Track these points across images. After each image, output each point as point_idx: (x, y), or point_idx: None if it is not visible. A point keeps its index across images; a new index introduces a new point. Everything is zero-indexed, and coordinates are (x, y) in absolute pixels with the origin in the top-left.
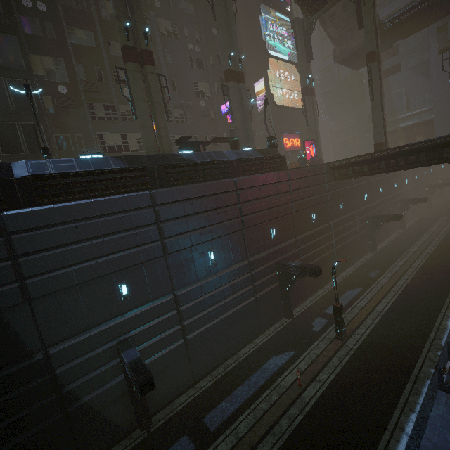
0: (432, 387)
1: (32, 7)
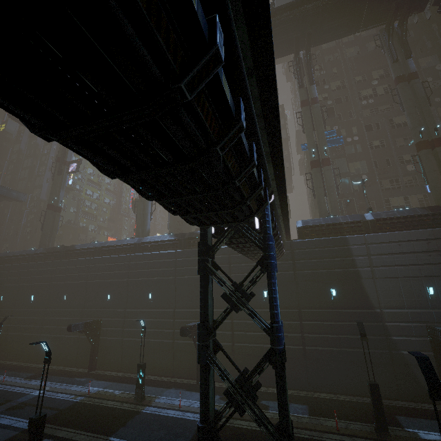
0: None
1: (351, 140)
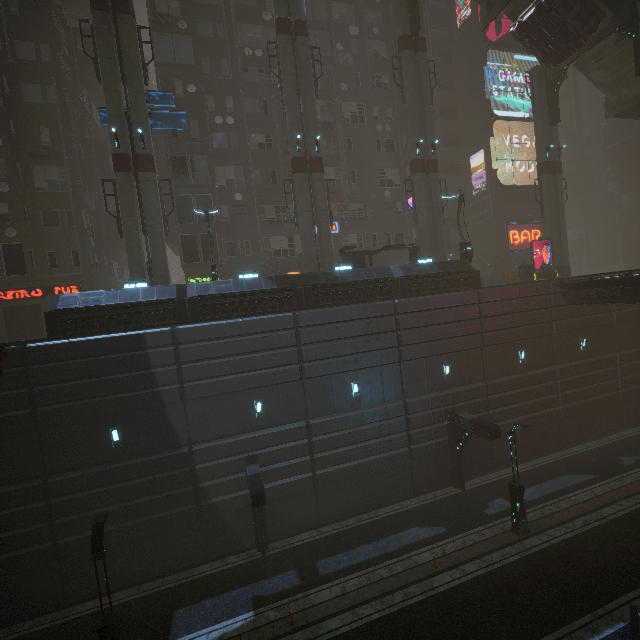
0: (622, 632)
1: (222, 123)
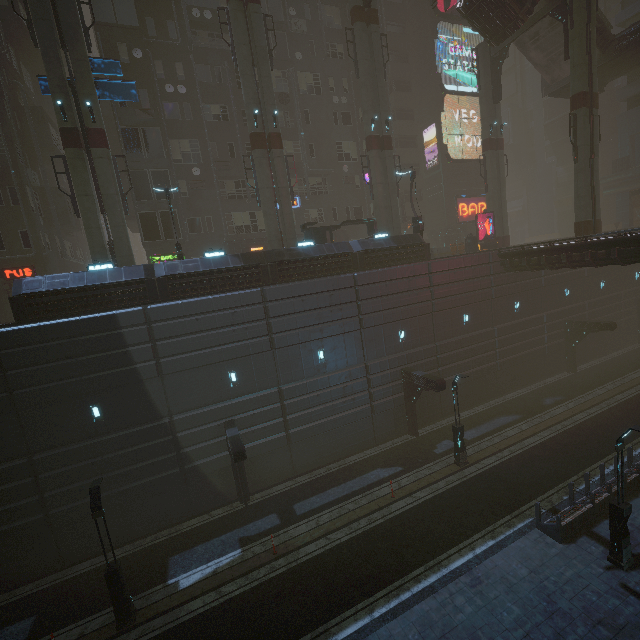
0: (530, 525)
1: (174, 92)
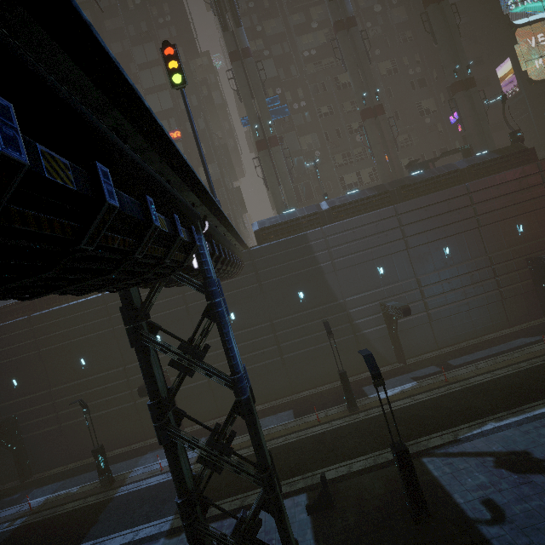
0: None
1: (298, 107)
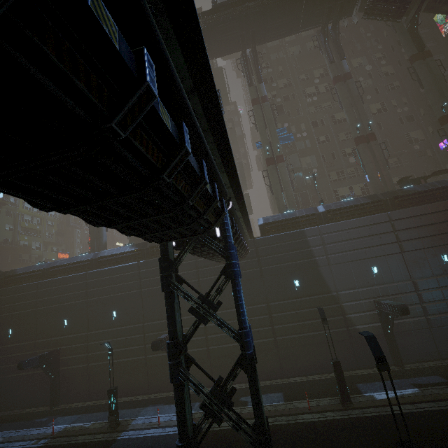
0: None
1: (300, 136)
